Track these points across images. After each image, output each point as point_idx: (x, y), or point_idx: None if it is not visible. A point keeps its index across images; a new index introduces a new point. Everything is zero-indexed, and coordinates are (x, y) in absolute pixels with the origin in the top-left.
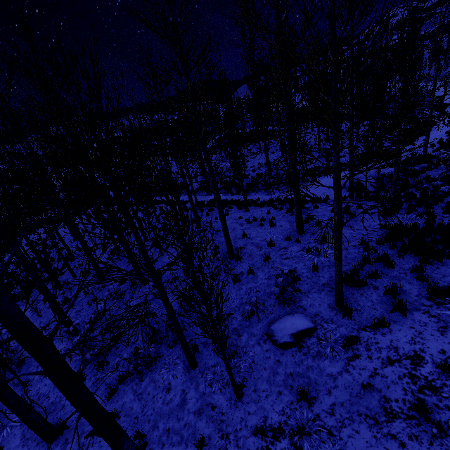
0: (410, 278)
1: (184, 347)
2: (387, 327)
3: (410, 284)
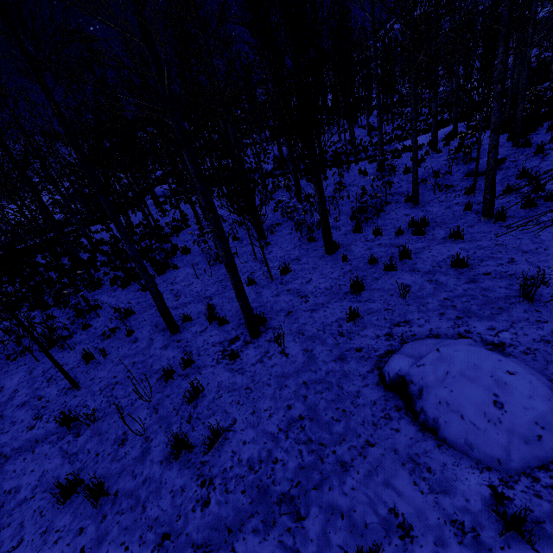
0: None
1: (417, 180)
2: None
3: None
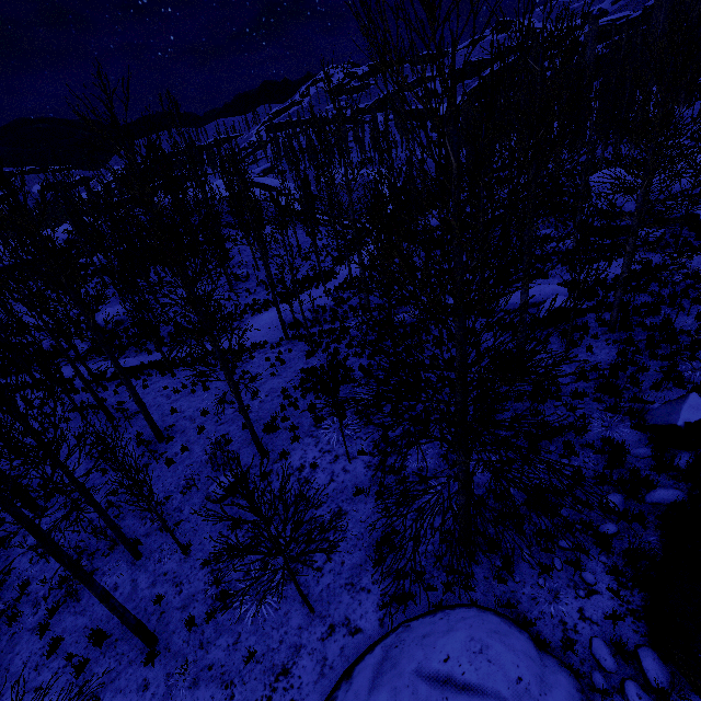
0: (308, 413)
1: (124, 541)
2: (289, 455)
3: (307, 418)
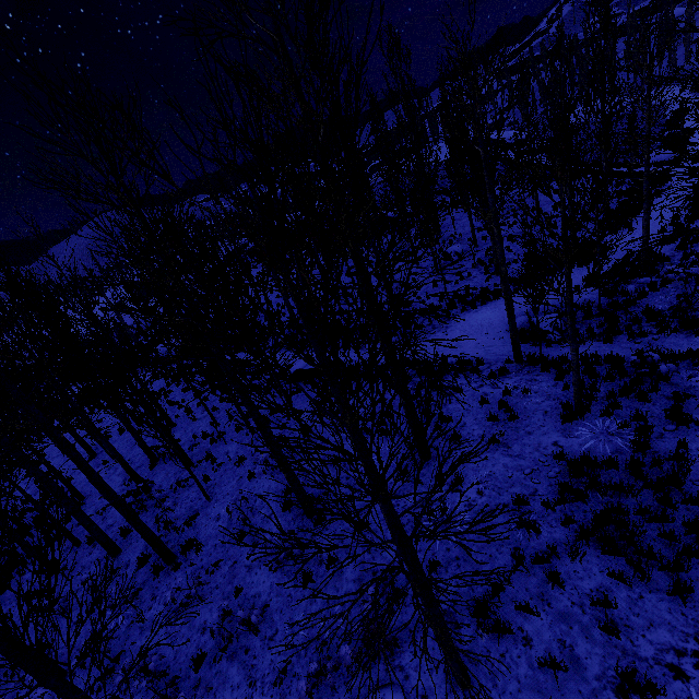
0: (590, 621)
1: None
2: None
3: (589, 640)
